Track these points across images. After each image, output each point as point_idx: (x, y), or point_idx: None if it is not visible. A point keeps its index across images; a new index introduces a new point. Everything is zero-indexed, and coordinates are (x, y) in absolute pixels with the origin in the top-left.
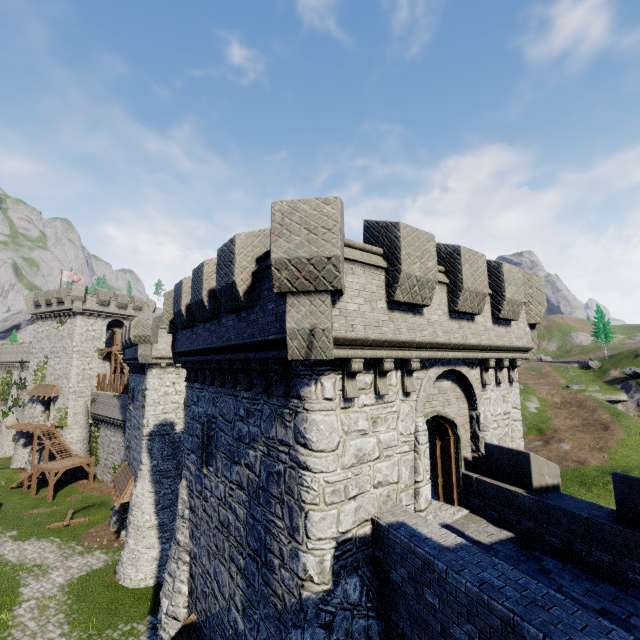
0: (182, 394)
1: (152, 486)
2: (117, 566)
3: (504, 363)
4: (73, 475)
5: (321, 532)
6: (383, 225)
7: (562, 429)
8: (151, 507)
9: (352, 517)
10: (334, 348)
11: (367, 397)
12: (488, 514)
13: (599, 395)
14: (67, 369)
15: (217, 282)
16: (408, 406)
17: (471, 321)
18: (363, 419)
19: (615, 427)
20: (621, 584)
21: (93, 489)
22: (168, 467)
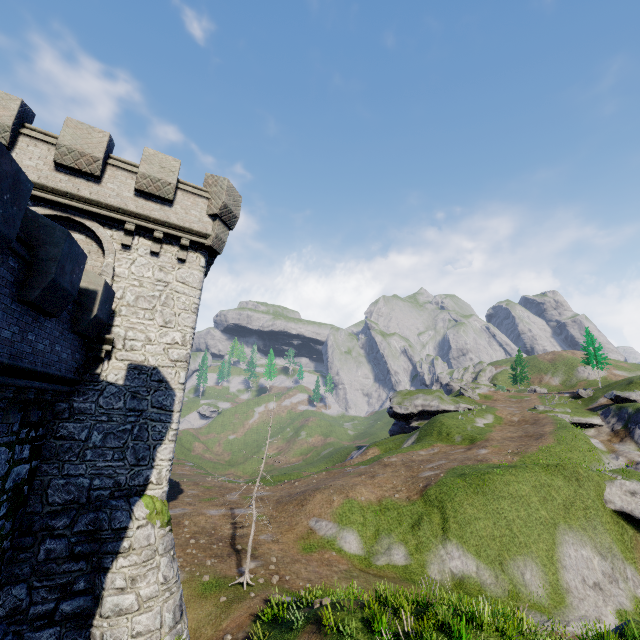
0: None
1: None
2: None
3: (154, 233)
4: None
5: None
6: None
7: (494, 439)
8: None
9: None
10: None
11: None
12: None
13: (566, 416)
14: None
15: None
16: None
17: (94, 183)
18: None
19: (549, 436)
20: None
21: None
22: None
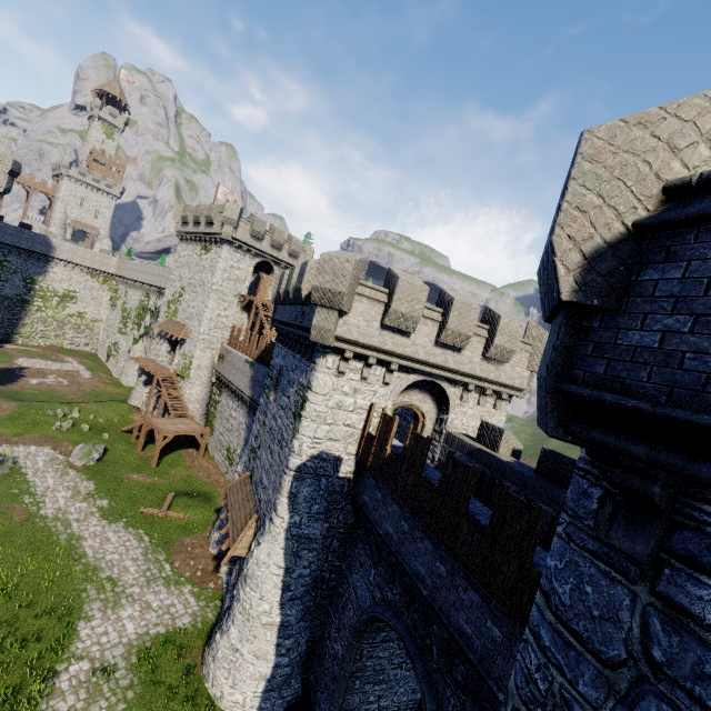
0: (363, 413)
1: (284, 557)
2: (207, 652)
3: None
4: (184, 439)
5: None
6: None
7: None
8: (275, 592)
9: None
10: None
11: None
12: None
13: None
14: (201, 310)
15: None
16: None
17: None
18: None
19: None
20: None
21: (201, 467)
22: (314, 532)
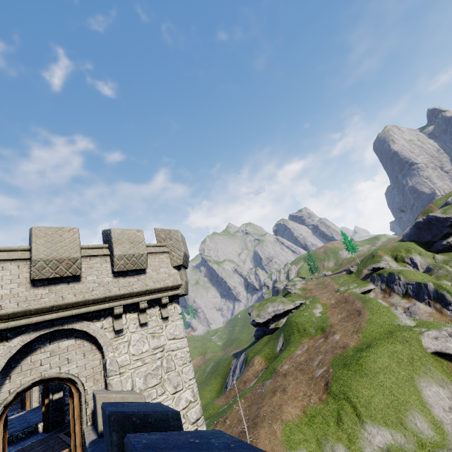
0: None
1: None
2: None
3: (140, 306)
4: None
5: None
6: None
7: (335, 323)
8: None
9: None
10: None
11: None
12: None
13: (357, 290)
14: None
15: None
16: None
17: (75, 282)
18: None
19: (364, 311)
20: None
21: None
22: None
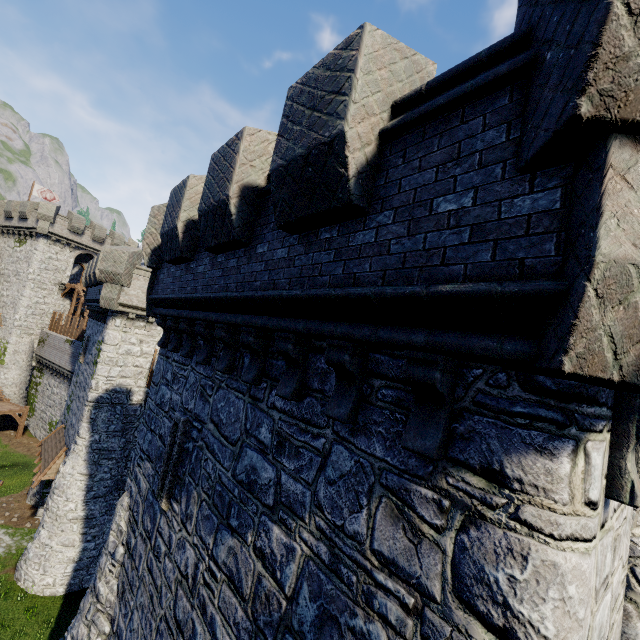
0: (149, 357)
1: (86, 467)
2: (19, 561)
3: None
4: None
5: None
6: None
7: None
8: (80, 493)
9: None
10: None
11: None
12: None
13: None
14: (16, 298)
15: (277, 152)
16: None
17: None
18: (609, 547)
19: None
20: None
21: (20, 444)
22: (113, 446)
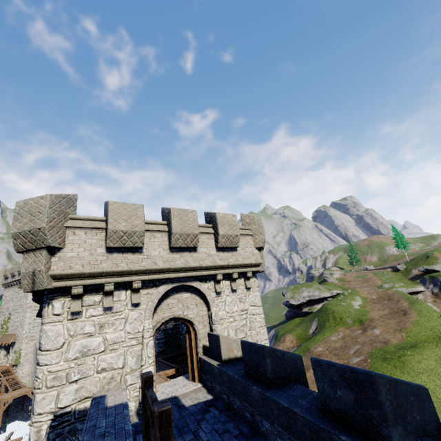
0: None
1: None
2: None
3: (233, 276)
4: (22, 403)
5: (41, 408)
6: (106, 203)
7: (375, 318)
8: None
9: (73, 396)
10: (55, 281)
11: (95, 310)
12: (208, 385)
13: (403, 289)
14: (22, 320)
15: None
16: (137, 313)
17: (193, 252)
18: (90, 325)
19: (411, 312)
20: (243, 422)
21: None
22: None
